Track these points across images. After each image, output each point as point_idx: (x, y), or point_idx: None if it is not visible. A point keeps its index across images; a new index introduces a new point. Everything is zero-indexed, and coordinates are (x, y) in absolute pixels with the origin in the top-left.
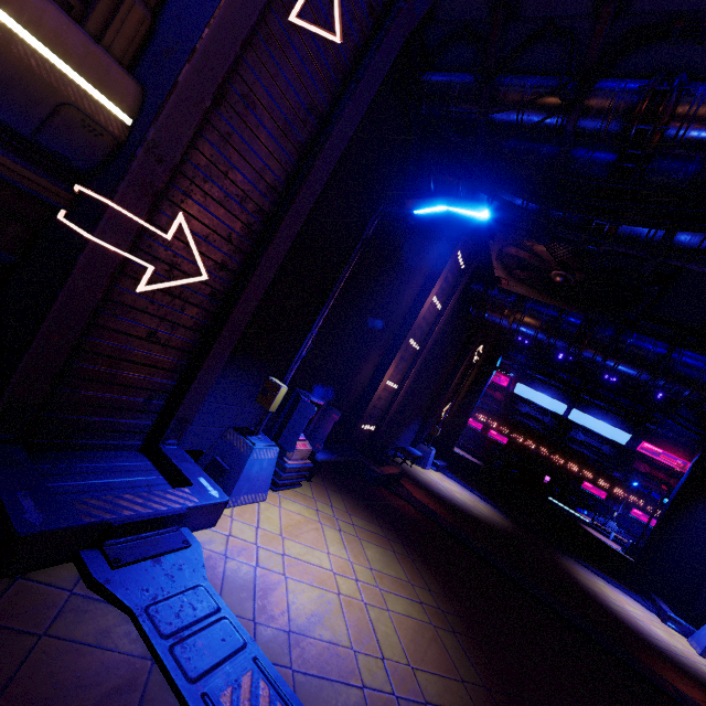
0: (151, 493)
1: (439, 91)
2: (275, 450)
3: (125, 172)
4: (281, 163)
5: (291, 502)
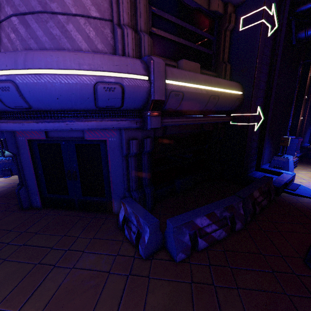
0: (280, 176)
1: (304, 2)
2: (292, 157)
3: (251, 105)
4: (266, 74)
5: (300, 171)
